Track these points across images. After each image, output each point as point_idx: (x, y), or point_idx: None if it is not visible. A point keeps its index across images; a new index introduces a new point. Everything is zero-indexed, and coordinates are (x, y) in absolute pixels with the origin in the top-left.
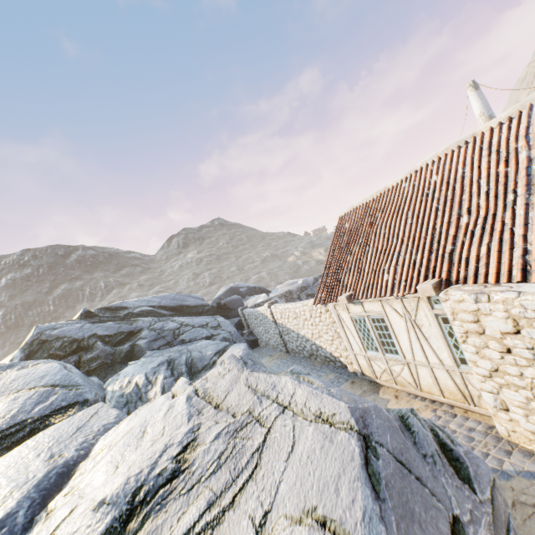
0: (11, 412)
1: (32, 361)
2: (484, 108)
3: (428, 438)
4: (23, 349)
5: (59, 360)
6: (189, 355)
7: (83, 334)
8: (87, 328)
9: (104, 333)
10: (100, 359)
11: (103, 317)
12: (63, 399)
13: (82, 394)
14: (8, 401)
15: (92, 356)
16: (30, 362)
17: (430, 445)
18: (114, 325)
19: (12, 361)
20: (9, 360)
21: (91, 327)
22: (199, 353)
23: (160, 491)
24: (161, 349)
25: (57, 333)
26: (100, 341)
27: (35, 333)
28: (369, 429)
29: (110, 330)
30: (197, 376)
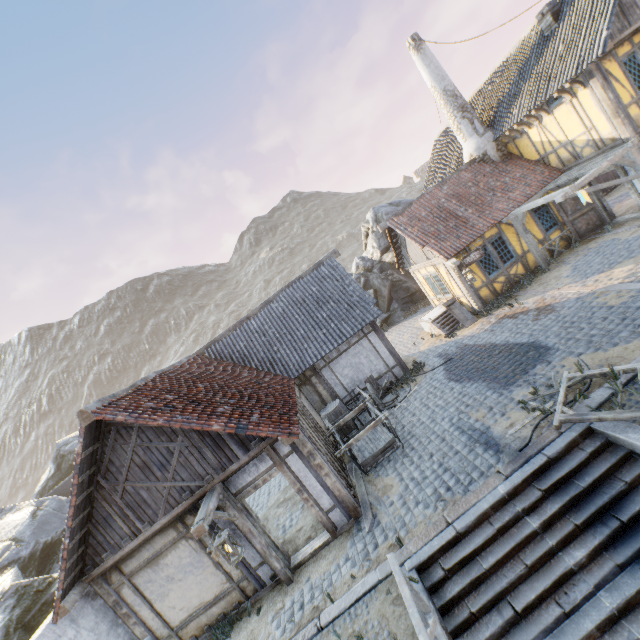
0: None
1: (23, 503)
2: (434, 79)
3: None
4: (54, 462)
5: None
6: None
7: None
8: None
9: None
10: None
11: None
12: (7, 558)
13: (19, 552)
14: None
15: None
16: (22, 504)
17: None
18: None
19: (51, 471)
20: (49, 470)
21: None
22: None
23: None
24: None
25: (69, 448)
26: None
27: (56, 450)
28: None
29: None
30: None
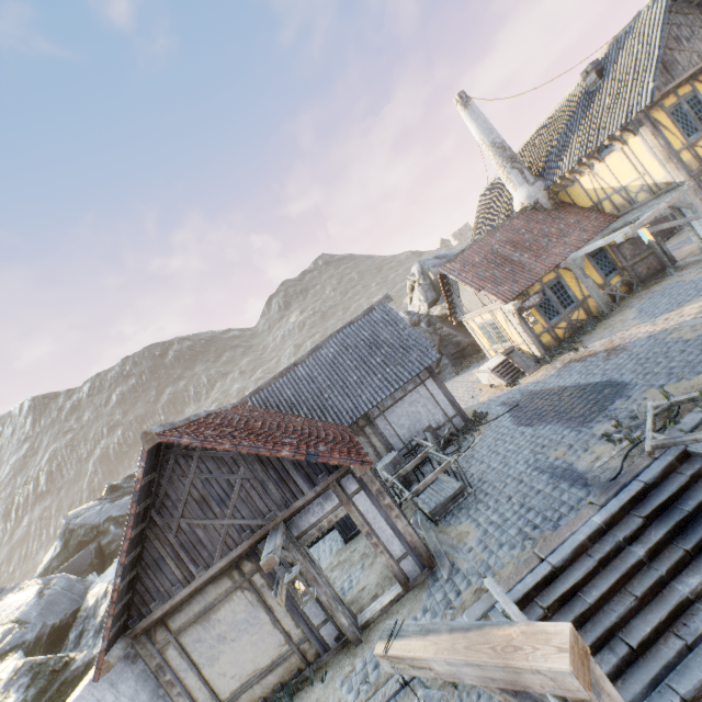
0: None
1: (27, 581)
2: (482, 133)
3: None
4: (61, 538)
5: (88, 545)
6: None
7: (100, 519)
8: (105, 510)
9: (118, 513)
10: (116, 541)
11: (127, 487)
12: (10, 643)
13: (24, 634)
14: None
15: (109, 540)
16: (26, 583)
17: None
18: (128, 501)
19: (56, 549)
20: (54, 548)
21: (109, 508)
22: None
23: None
24: None
25: (80, 521)
26: (114, 524)
27: (65, 524)
28: None
29: (124, 509)
30: None
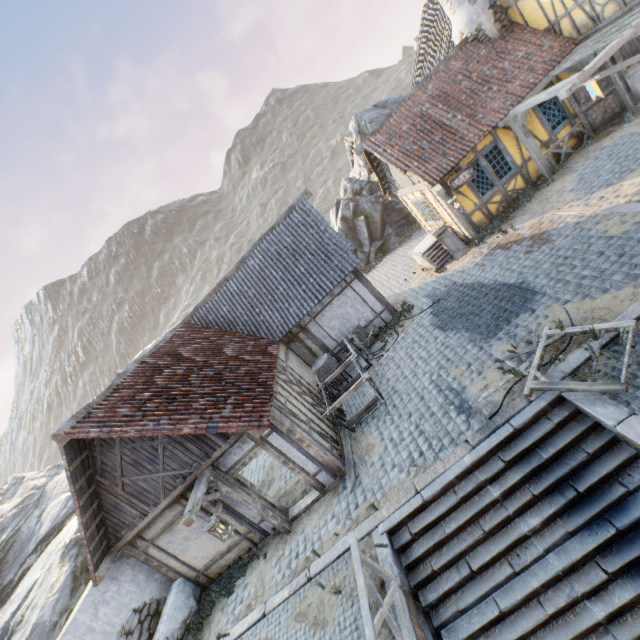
0: (55, 515)
1: None
2: None
3: (56, 634)
4: None
5: None
6: None
7: None
8: None
9: None
10: None
11: None
12: (71, 507)
13: None
14: (57, 504)
15: None
16: None
17: (54, 638)
18: None
19: None
20: None
21: None
22: None
23: (17, 628)
24: None
25: None
26: None
27: None
28: (32, 636)
29: None
30: None
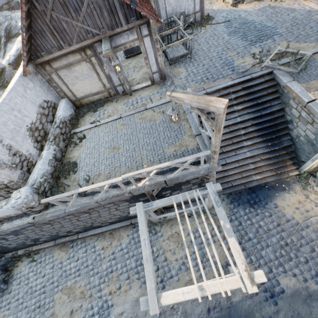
0: None
1: None
2: None
3: None
4: None
5: None
6: (9, 23)
7: None
8: None
9: None
10: None
11: None
12: None
13: None
14: None
15: None
16: None
17: None
18: None
19: None
20: None
21: None
22: (15, 23)
23: None
24: (5, 8)
25: None
26: None
27: None
28: None
29: None
30: (11, 40)
